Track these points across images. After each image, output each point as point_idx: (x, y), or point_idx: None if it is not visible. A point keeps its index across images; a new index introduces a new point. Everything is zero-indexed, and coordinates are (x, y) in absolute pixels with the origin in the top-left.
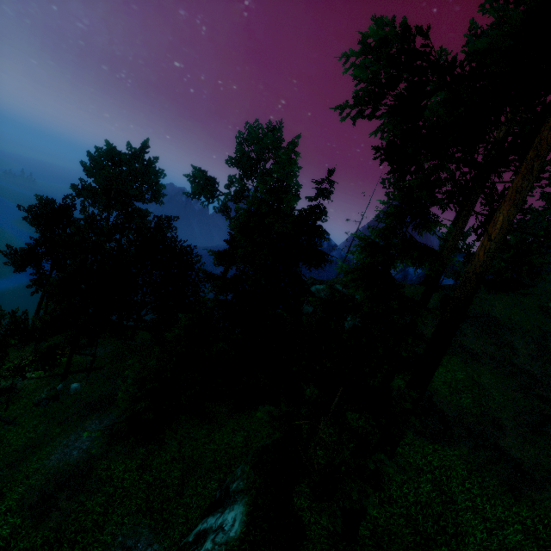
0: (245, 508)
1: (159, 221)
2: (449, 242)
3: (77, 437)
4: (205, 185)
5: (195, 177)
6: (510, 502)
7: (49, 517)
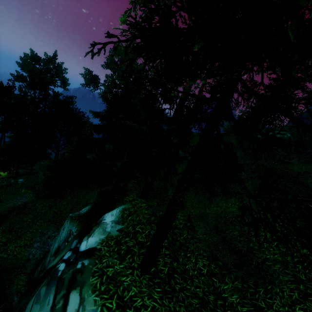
0: (91, 206)
1: (66, 99)
2: None
3: (21, 198)
4: (92, 79)
5: (86, 75)
6: (205, 202)
7: (5, 222)
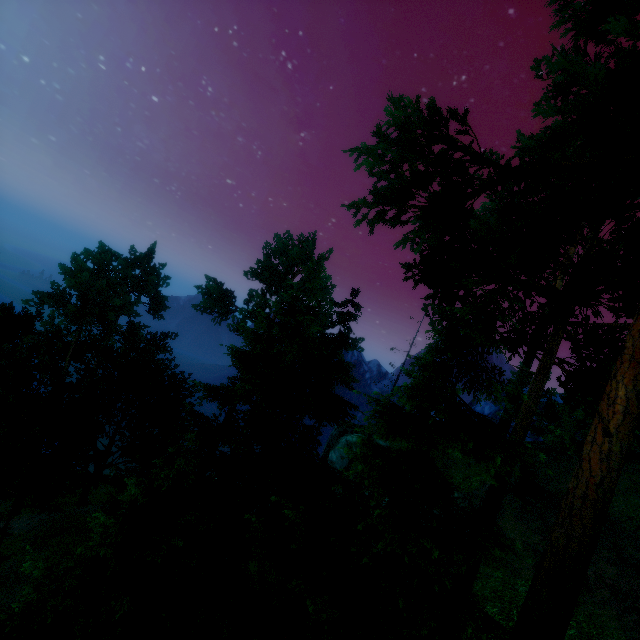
0: None
1: (153, 339)
2: (525, 402)
3: None
4: (218, 298)
5: (208, 289)
6: None
7: None
